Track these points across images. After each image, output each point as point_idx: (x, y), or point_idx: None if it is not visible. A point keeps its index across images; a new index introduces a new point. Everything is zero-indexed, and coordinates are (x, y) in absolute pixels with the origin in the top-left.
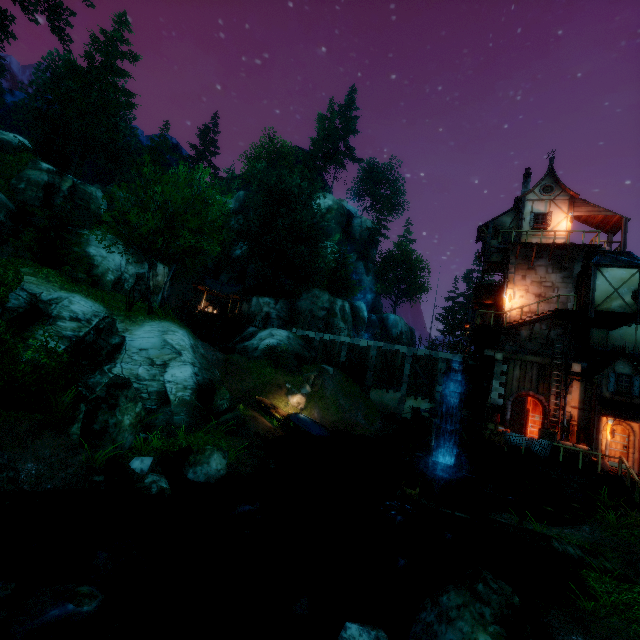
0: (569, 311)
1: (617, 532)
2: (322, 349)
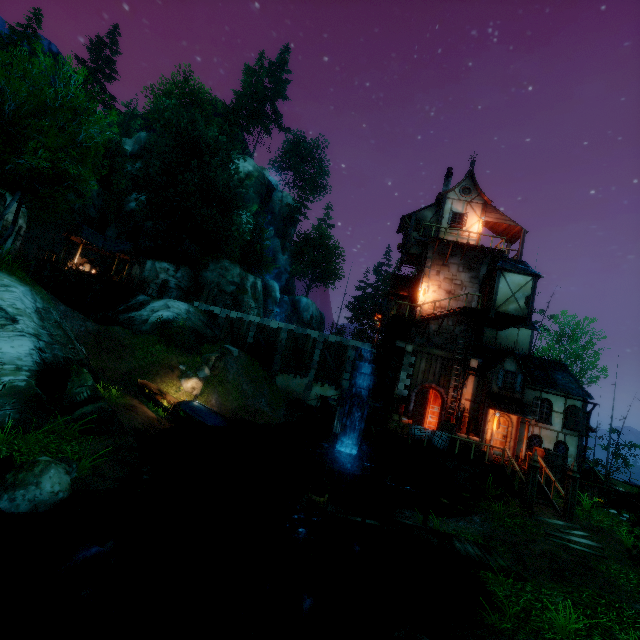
0: (474, 310)
1: (503, 522)
2: (227, 328)
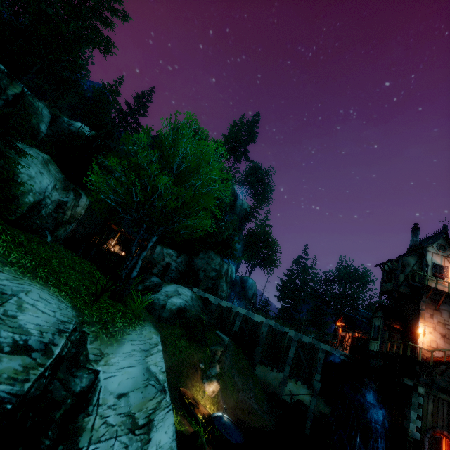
0: None
1: None
2: (218, 314)
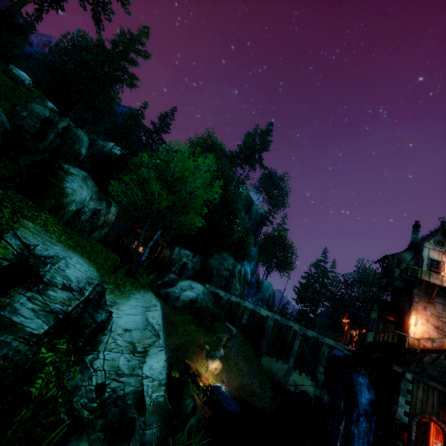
0: None
1: None
2: (228, 308)
